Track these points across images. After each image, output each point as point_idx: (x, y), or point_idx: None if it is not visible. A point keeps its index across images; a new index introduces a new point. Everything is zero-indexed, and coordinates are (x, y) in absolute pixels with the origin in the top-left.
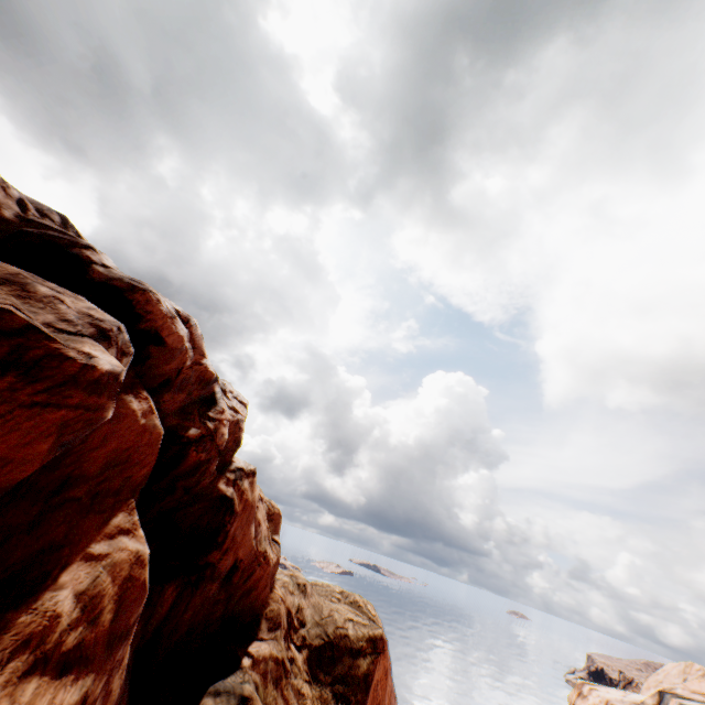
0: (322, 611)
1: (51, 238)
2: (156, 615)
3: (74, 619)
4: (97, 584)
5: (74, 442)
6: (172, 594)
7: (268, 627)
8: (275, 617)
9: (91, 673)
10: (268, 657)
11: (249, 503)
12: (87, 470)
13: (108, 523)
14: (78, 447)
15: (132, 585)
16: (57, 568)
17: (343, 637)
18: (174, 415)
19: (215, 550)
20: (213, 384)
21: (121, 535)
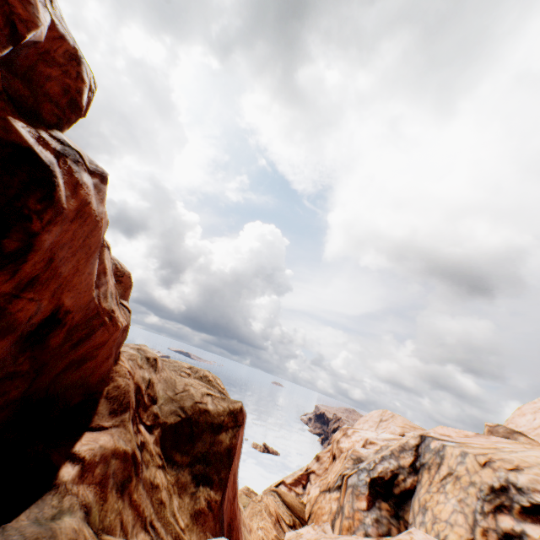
0: (175, 387)
1: None
2: None
3: None
4: None
5: None
6: None
7: (110, 410)
8: (122, 396)
9: None
10: (109, 454)
11: (91, 214)
12: None
13: None
14: None
15: None
16: None
17: (202, 413)
18: None
19: None
20: None
21: None
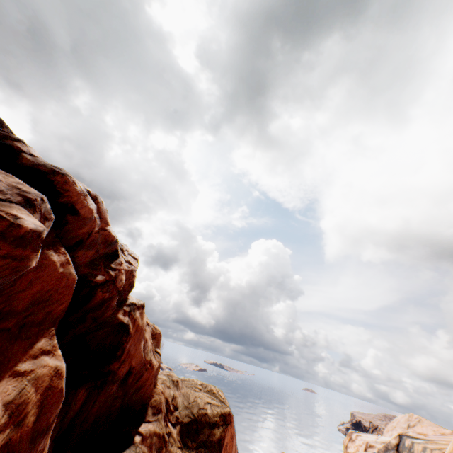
0: (189, 398)
1: None
2: (71, 411)
3: (2, 424)
4: (22, 394)
5: (3, 285)
6: (83, 395)
7: (152, 412)
8: (158, 405)
9: None
10: (153, 433)
11: (140, 327)
12: (15, 307)
13: (33, 347)
14: (8, 290)
15: (52, 392)
16: None
17: (203, 415)
18: (85, 266)
19: (115, 361)
20: (114, 245)
21: (43, 355)
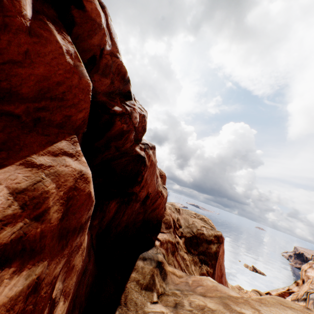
0: (188, 221)
1: None
2: (106, 217)
3: (8, 216)
4: (37, 187)
5: None
6: (114, 206)
7: (165, 227)
8: (168, 222)
9: (41, 262)
10: (167, 241)
11: (153, 163)
12: (18, 88)
13: (51, 145)
14: None
15: (77, 194)
16: None
17: (201, 234)
18: (103, 96)
19: (136, 185)
20: (127, 85)
21: (64, 156)
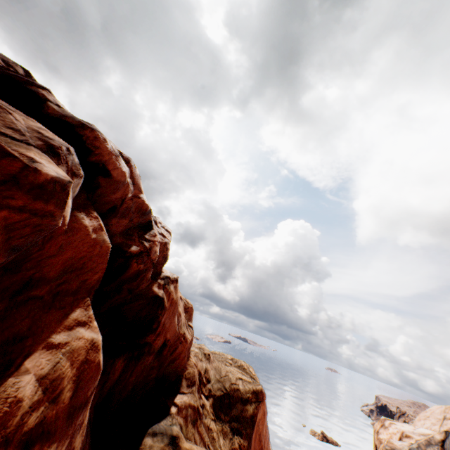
0: (221, 372)
1: (9, 75)
2: (110, 380)
3: (35, 401)
4: (57, 369)
5: (26, 247)
6: (121, 365)
7: (187, 384)
8: (191, 377)
9: (53, 444)
10: (188, 405)
11: (174, 301)
12: (47, 274)
13: (67, 317)
14: (36, 254)
15: (88, 367)
16: (20, 357)
17: (235, 390)
18: (119, 236)
19: (151, 333)
20: (147, 215)
21: (78, 327)
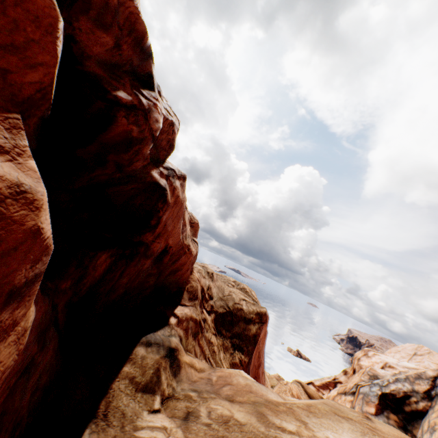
0: (223, 292)
1: None
2: (89, 277)
3: None
4: None
5: None
6: (105, 261)
7: (188, 297)
8: (194, 291)
9: None
10: (189, 318)
11: (179, 201)
12: None
13: None
14: None
15: (2, 228)
16: None
17: (239, 310)
18: (98, 66)
19: (148, 232)
20: (146, 62)
21: None
